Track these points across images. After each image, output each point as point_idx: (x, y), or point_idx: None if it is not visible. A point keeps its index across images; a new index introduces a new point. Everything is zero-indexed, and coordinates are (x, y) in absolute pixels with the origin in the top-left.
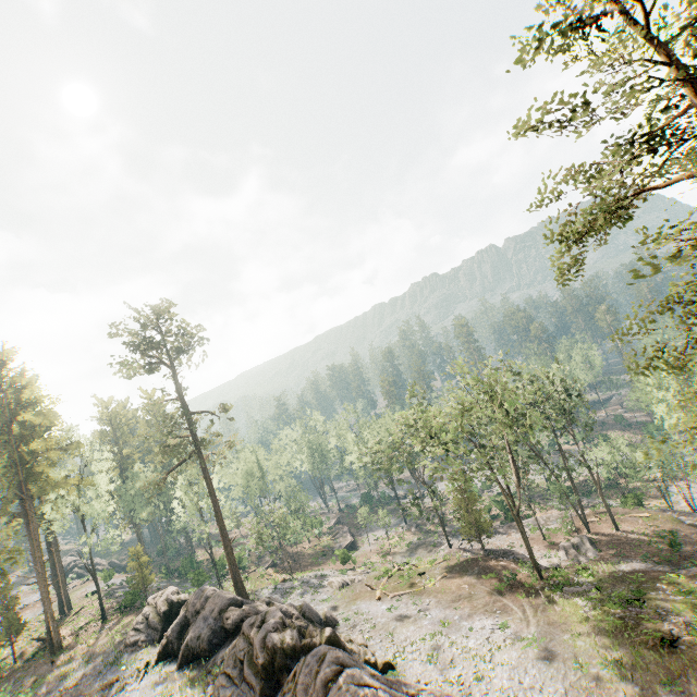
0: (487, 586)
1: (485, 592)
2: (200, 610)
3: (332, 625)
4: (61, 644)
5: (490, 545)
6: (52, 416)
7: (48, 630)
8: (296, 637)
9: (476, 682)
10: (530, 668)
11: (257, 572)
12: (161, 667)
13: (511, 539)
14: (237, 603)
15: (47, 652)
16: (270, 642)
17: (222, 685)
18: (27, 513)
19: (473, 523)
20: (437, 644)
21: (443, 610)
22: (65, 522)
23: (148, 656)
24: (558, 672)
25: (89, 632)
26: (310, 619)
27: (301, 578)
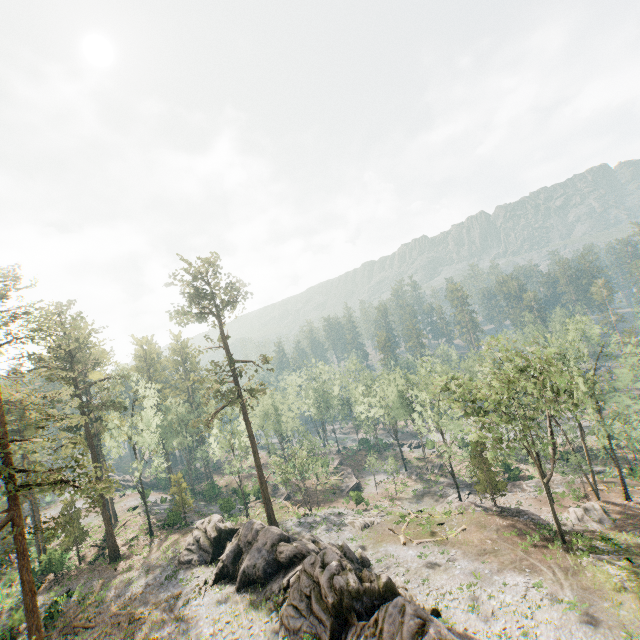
0: (509, 543)
1: (509, 550)
2: (252, 541)
3: (367, 565)
4: (118, 553)
5: (497, 501)
6: (102, 353)
7: (108, 540)
8: (357, 580)
9: (523, 637)
10: (575, 630)
11: (275, 503)
12: (221, 588)
13: (518, 498)
14: (285, 539)
15: (106, 559)
16: (337, 583)
17: (291, 616)
18: (90, 439)
19: (487, 482)
20: (474, 595)
21: (471, 562)
22: (118, 448)
23: (204, 575)
24: (605, 638)
25: (141, 545)
26: (351, 558)
27: (320, 514)
